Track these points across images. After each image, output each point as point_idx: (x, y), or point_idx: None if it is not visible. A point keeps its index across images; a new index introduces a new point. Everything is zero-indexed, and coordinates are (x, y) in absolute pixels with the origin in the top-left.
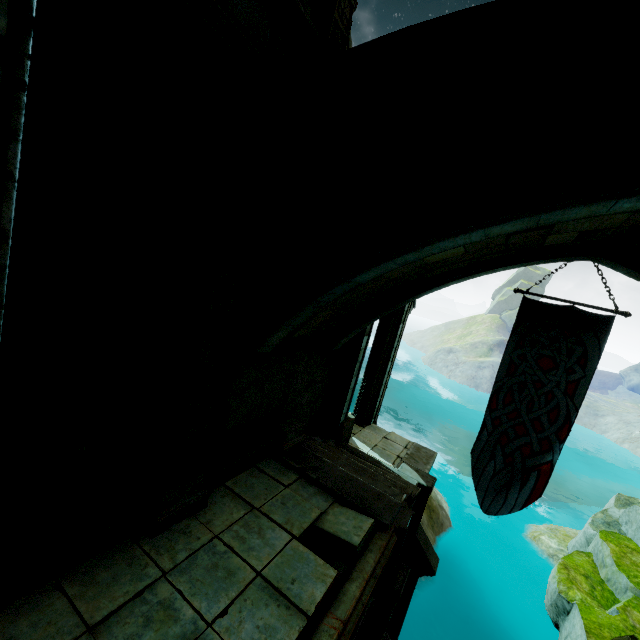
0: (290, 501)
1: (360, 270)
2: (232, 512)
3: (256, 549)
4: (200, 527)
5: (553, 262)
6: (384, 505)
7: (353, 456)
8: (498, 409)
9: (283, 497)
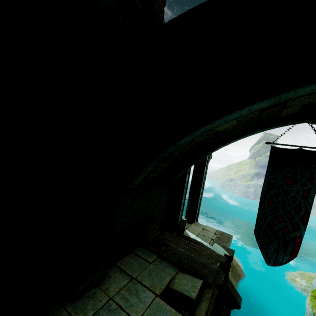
0: (153, 272)
1: (181, 137)
2: (120, 282)
3: (134, 305)
4: (101, 293)
5: (286, 125)
6: (207, 270)
7: (187, 241)
8: (265, 209)
9: (149, 270)
